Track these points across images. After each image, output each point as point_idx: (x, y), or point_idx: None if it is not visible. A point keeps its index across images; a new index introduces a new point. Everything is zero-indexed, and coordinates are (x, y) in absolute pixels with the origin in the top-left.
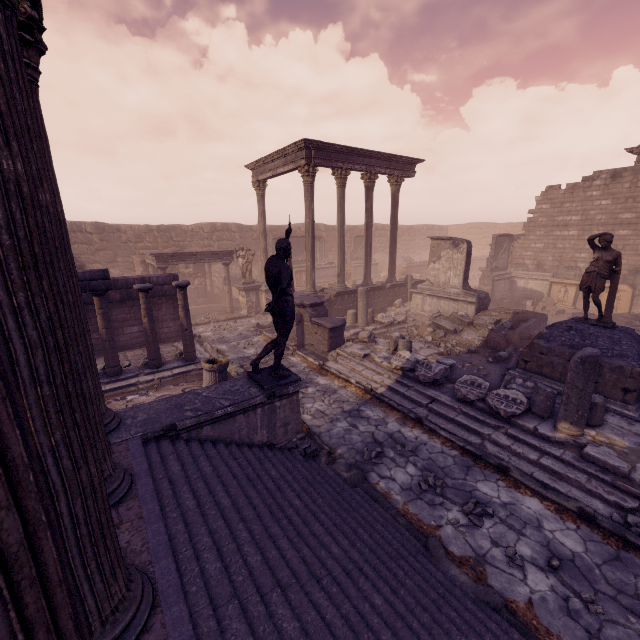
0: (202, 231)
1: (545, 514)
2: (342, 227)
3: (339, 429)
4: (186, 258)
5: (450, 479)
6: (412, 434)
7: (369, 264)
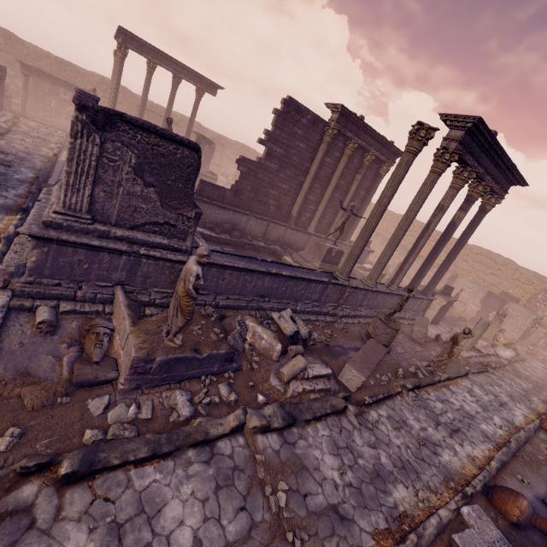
0: (92, 78)
1: (28, 176)
2: (143, 100)
3: (8, 149)
4: (46, 77)
5: (17, 165)
6: (37, 162)
7: None
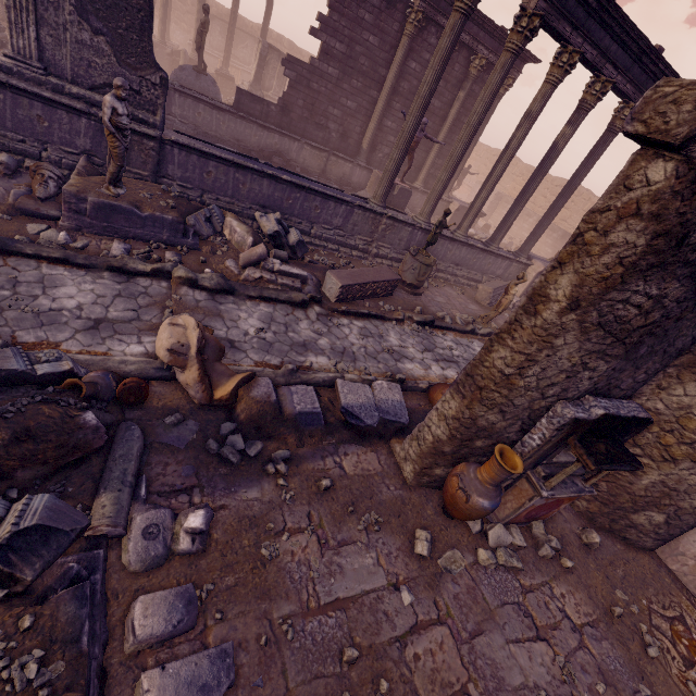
0: None
1: None
2: None
3: None
4: None
5: None
6: None
7: (227, 51)
